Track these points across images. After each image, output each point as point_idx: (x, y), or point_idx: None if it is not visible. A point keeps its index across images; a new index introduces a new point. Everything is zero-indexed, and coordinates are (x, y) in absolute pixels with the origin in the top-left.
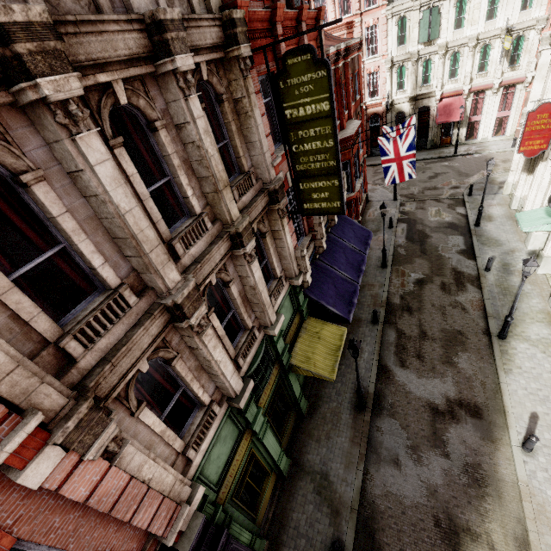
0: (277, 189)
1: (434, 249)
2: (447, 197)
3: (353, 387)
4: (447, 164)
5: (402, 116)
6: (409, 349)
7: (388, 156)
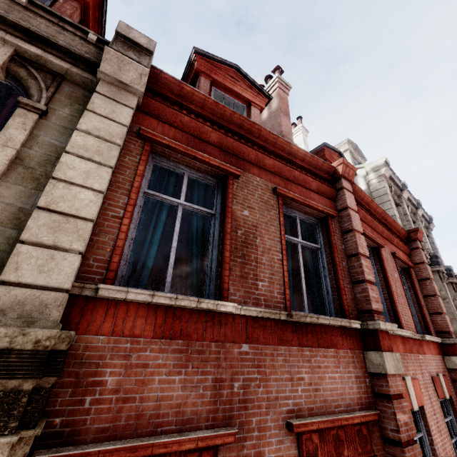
0: None
1: None
2: None
3: None
4: None
5: None
6: None
7: None
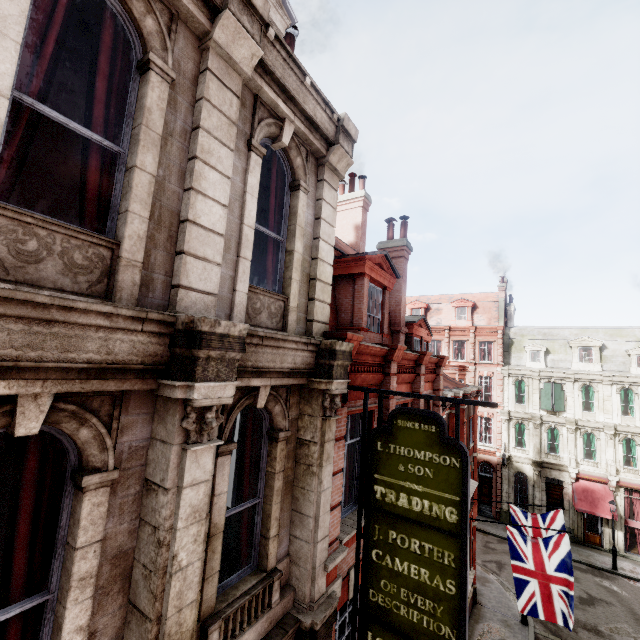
0: (317, 630)
1: None
2: None
3: None
4: (605, 584)
5: (523, 478)
6: None
7: (524, 562)
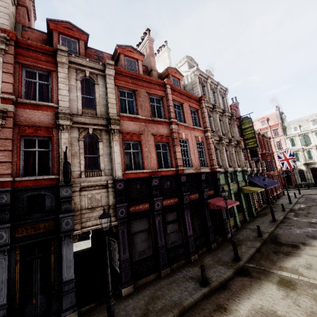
0: (239, 141)
1: None
2: None
3: (270, 219)
4: None
5: (302, 171)
6: (300, 215)
7: (282, 158)
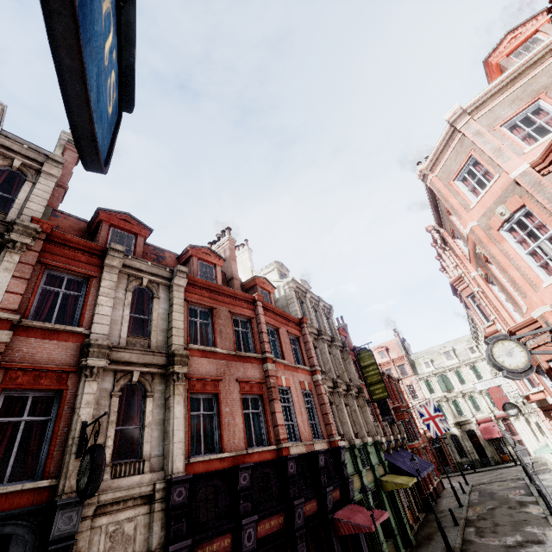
0: (361, 387)
1: (501, 496)
2: (510, 479)
3: (442, 547)
4: (509, 468)
5: (456, 438)
6: (485, 531)
7: (425, 416)
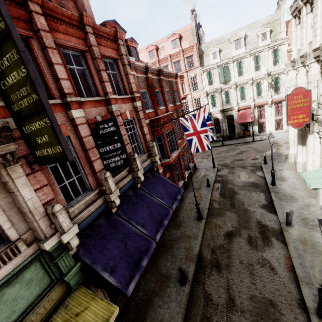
0: None
1: (241, 203)
2: (249, 165)
3: None
4: (248, 146)
5: (218, 121)
6: None
7: (189, 131)
